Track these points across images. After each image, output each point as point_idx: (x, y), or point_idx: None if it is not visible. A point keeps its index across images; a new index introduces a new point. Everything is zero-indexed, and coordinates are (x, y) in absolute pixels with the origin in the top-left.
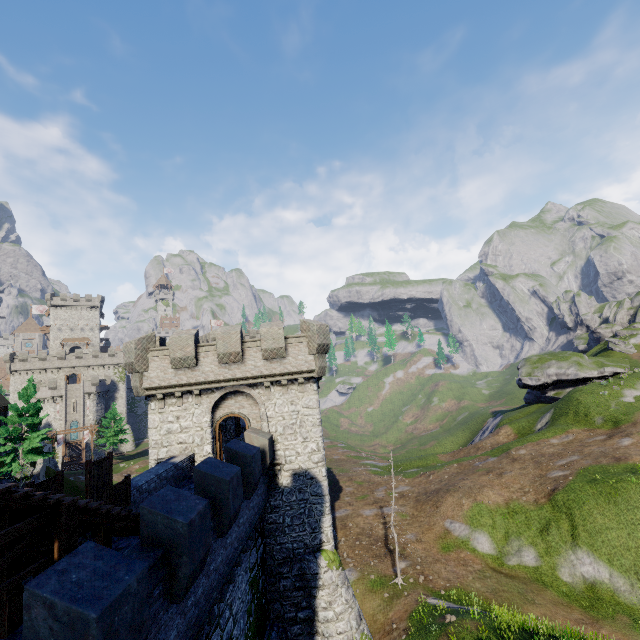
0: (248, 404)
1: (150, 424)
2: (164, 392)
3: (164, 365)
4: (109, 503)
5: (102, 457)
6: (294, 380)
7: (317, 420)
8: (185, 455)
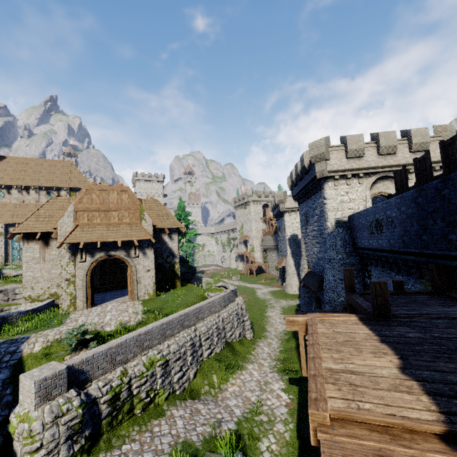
0: (392, 186)
1: (328, 196)
2: (340, 174)
3: (339, 156)
4: None
5: (396, 171)
6: None
7: None
8: None
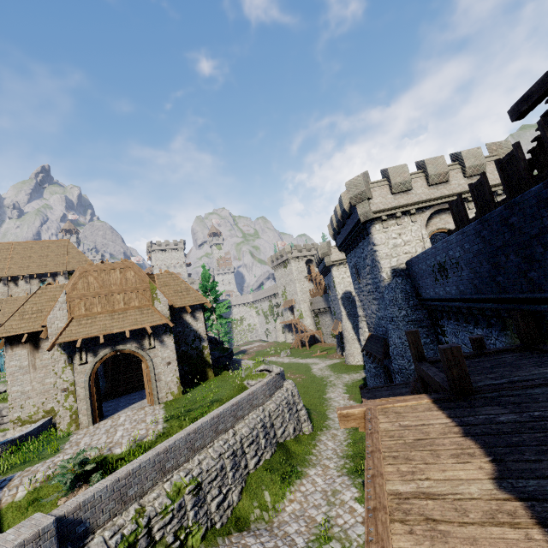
0: (451, 220)
1: (378, 242)
2: (388, 214)
3: (383, 193)
4: None
5: (452, 202)
6: None
7: None
8: None
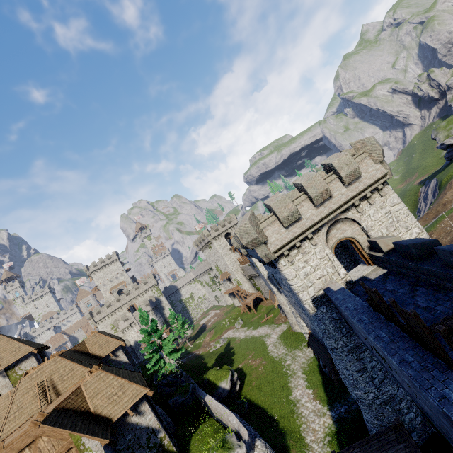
0: (347, 227)
1: (289, 277)
2: (288, 248)
3: (276, 229)
4: (389, 321)
5: (365, 287)
6: (372, 190)
7: (407, 210)
8: (334, 283)
